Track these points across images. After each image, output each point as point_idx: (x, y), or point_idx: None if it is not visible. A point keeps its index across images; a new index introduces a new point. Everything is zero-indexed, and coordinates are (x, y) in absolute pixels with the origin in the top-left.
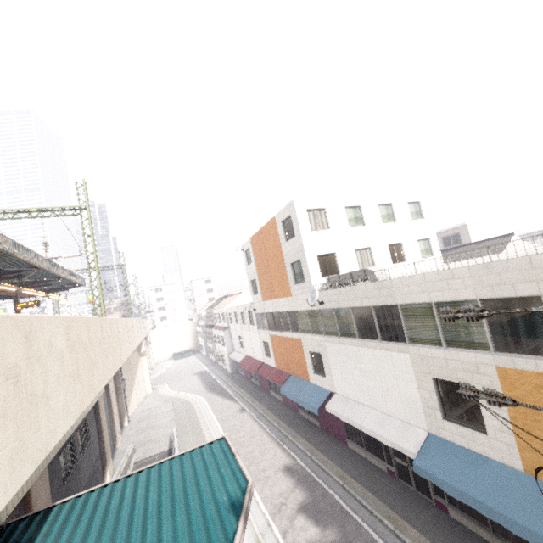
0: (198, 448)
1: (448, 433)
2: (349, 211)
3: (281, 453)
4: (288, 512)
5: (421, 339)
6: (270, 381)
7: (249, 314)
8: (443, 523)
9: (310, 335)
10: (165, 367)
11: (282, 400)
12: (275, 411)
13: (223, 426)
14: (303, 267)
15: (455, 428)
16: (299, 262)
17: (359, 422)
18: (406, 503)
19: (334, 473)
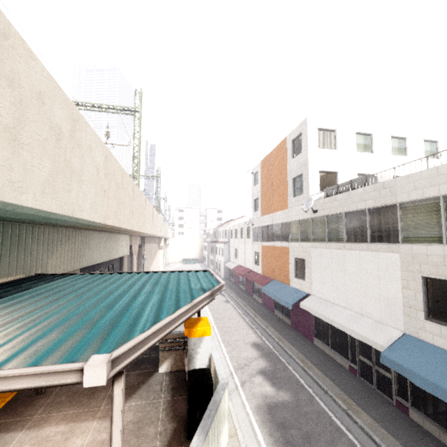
0: (186, 271)
1: (428, 334)
2: (360, 138)
3: (252, 334)
4: (249, 371)
5: (417, 238)
6: (254, 286)
7: (248, 229)
8: (401, 421)
9: (298, 242)
10: (175, 266)
11: (261, 301)
12: (254, 307)
13: (210, 307)
14: (304, 180)
15: (438, 328)
16: (301, 176)
17: (330, 317)
18: (364, 396)
19: (297, 357)
